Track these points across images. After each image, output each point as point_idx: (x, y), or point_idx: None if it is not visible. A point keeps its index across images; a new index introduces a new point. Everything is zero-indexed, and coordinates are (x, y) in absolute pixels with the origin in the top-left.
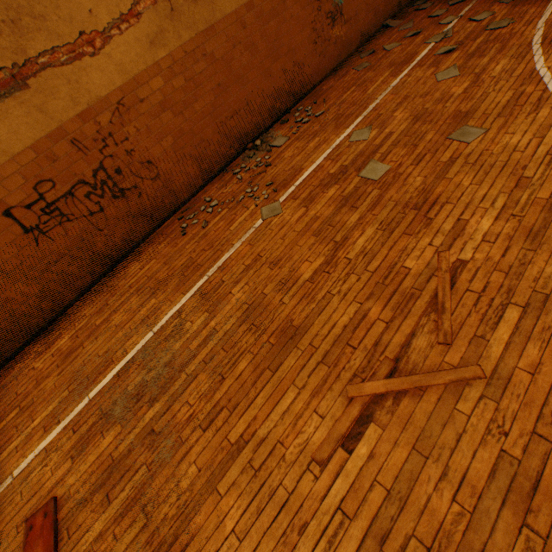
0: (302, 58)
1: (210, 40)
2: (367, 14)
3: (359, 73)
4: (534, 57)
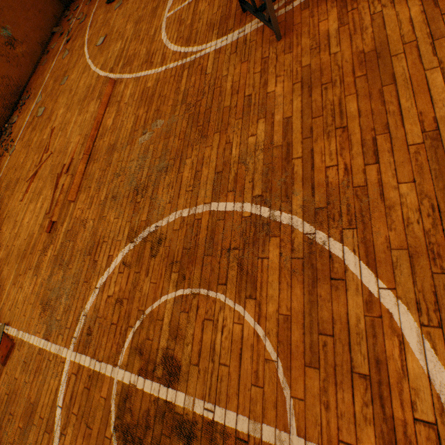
0: (6, 73)
1: None
2: (36, 32)
3: (43, 67)
4: (86, 35)
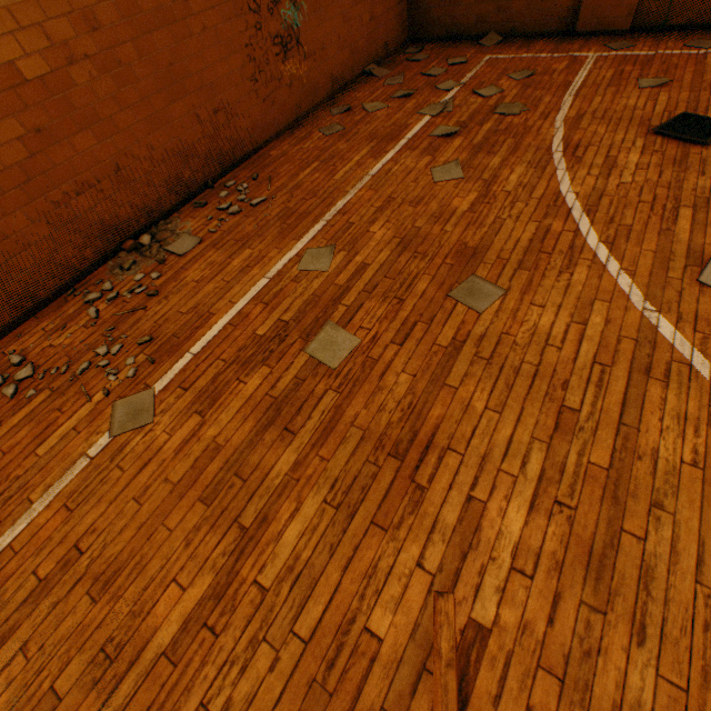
0: (231, 100)
1: (1, 38)
2: (341, 50)
3: (327, 140)
4: (557, 171)
